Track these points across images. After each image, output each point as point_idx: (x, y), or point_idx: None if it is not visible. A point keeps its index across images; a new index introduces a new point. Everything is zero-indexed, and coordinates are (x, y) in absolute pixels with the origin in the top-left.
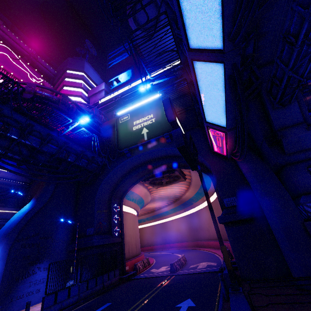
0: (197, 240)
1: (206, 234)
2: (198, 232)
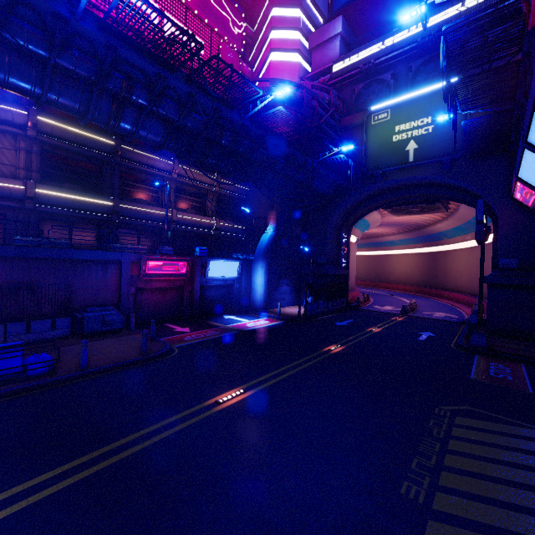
0: (432, 287)
1: (449, 284)
2: (437, 278)
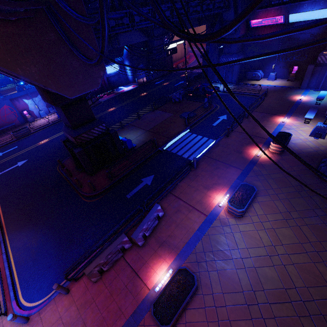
0: None
1: None
2: None
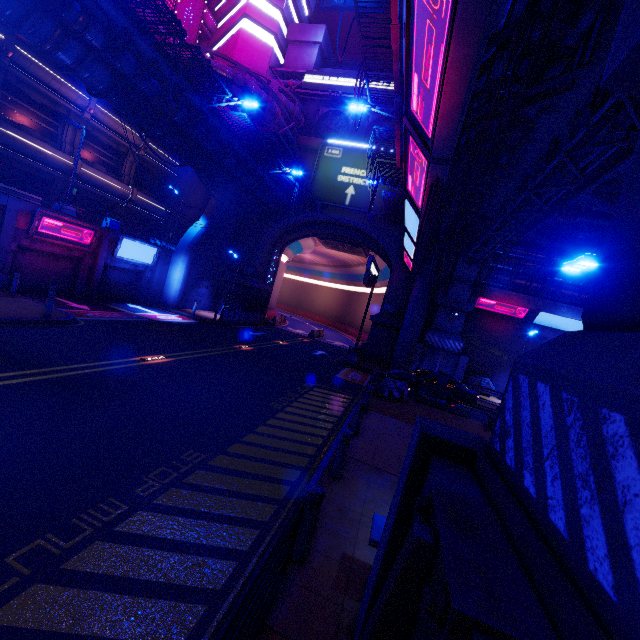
0: (343, 323)
1: (356, 322)
2: (349, 316)
